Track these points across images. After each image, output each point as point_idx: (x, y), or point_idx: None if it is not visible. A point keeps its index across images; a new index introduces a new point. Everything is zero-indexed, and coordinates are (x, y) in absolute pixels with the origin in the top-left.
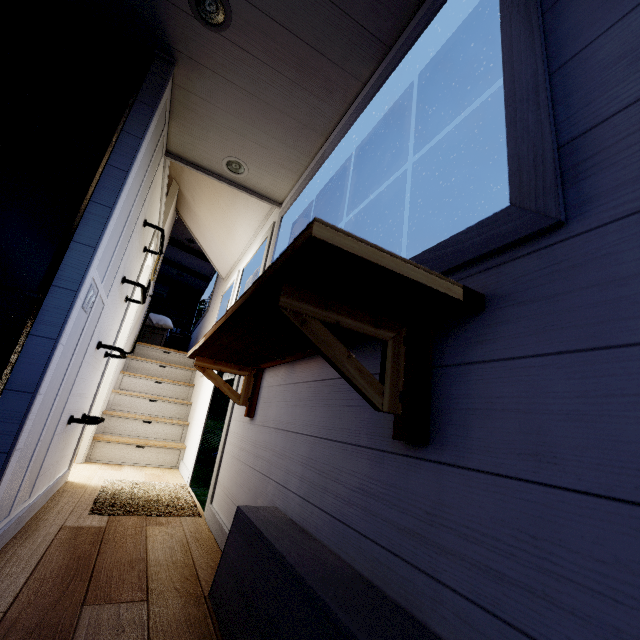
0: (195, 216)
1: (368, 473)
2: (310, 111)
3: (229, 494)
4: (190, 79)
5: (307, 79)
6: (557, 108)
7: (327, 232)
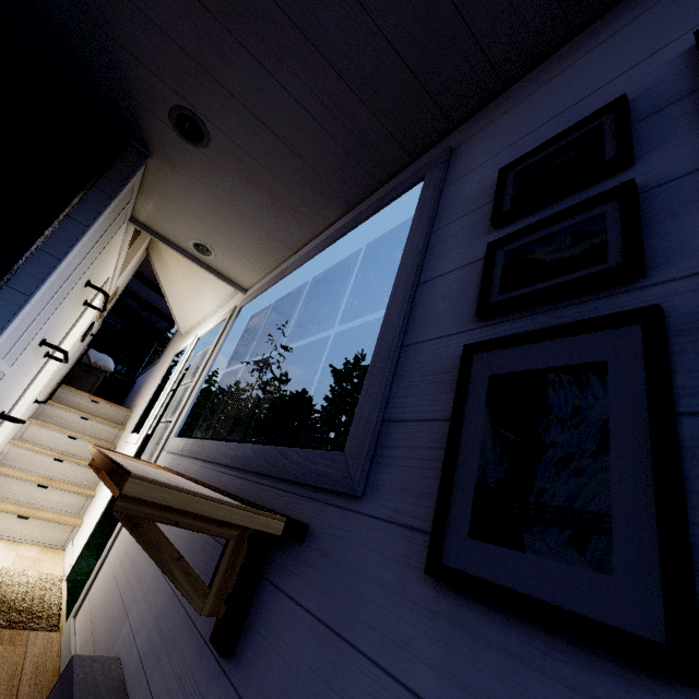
0: (165, 264)
1: (190, 662)
2: (280, 228)
3: (93, 615)
4: (164, 171)
5: (278, 205)
6: (394, 382)
7: (141, 487)
